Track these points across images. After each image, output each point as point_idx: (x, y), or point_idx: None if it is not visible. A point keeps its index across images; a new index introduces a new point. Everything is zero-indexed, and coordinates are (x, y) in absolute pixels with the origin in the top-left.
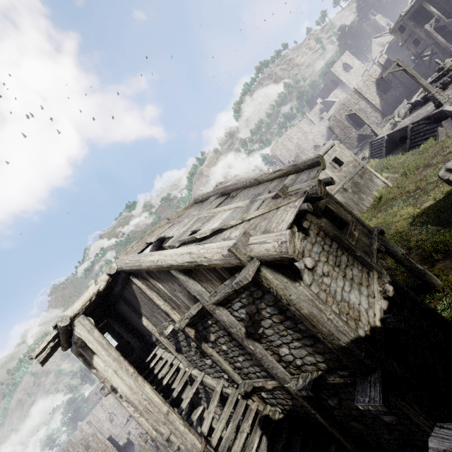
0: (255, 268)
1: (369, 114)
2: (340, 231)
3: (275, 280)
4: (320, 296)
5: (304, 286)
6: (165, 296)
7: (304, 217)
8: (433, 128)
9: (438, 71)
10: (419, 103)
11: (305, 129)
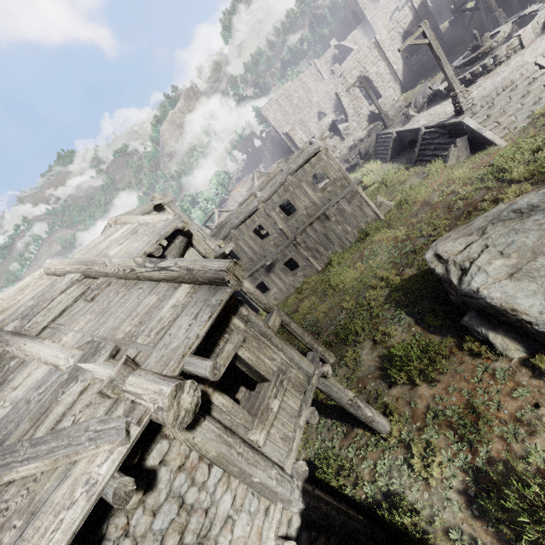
0: None
1: (388, 83)
2: (245, 411)
3: None
4: None
5: None
6: None
7: (160, 431)
8: (446, 144)
9: (472, 50)
10: (441, 94)
11: (309, 85)
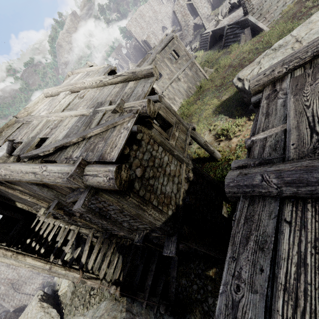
0: (90, 196)
1: (204, 4)
2: (166, 134)
3: (110, 197)
4: (146, 196)
5: (133, 196)
6: (28, 193)
7: None
8: (239, 34)
9: None
10: (236, 6)
11: (155, 8)
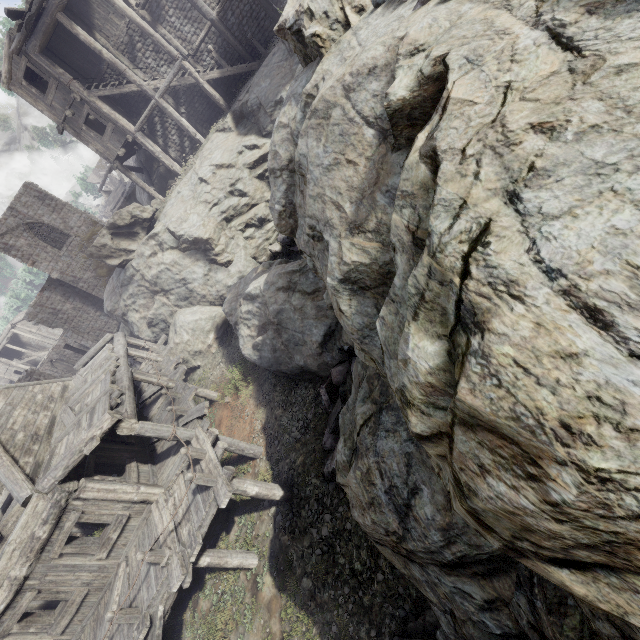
0: None
1: None
2: None
3: None
4: None
5: None
6: None
7: None
8: None
9: None
10: None
11: None
